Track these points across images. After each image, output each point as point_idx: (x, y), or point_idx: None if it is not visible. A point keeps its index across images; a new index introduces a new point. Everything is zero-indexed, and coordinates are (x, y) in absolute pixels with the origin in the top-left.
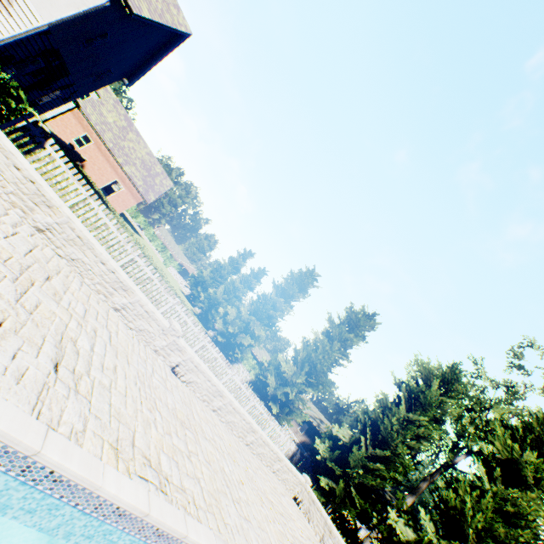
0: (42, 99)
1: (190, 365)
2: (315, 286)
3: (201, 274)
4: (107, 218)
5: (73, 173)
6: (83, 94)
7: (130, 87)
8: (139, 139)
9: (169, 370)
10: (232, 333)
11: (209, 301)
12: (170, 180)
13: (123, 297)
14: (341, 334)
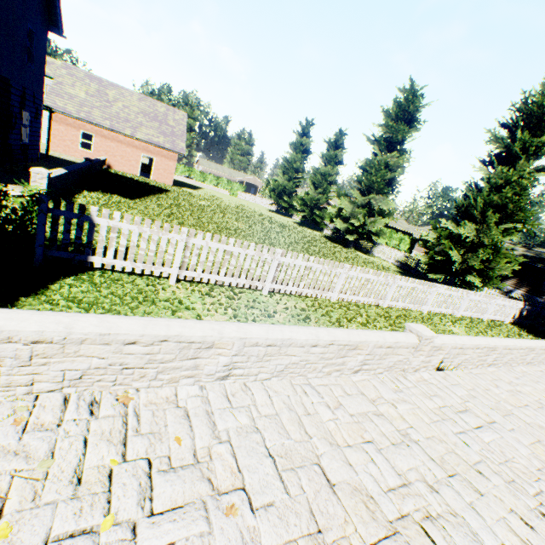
0: (23, 134)
1: (453, 352)
2: (424, 105)
3: (277, 184)
4: (221, 244)
5: (148, 227)
6: (41, 92)
7: (63, 33)
8: (120, 91)
9: (435, 373)
10: (358, 225)
11: (306, 206)
12: (179, 111)
13: (355, 356)
14: (523, 147)
